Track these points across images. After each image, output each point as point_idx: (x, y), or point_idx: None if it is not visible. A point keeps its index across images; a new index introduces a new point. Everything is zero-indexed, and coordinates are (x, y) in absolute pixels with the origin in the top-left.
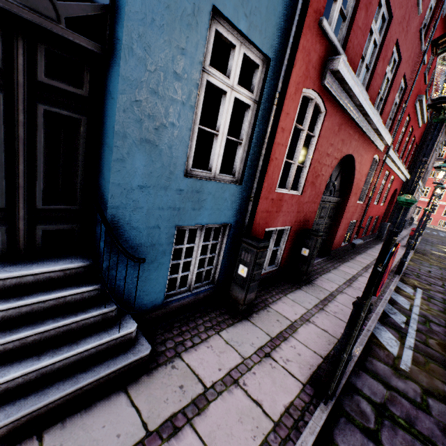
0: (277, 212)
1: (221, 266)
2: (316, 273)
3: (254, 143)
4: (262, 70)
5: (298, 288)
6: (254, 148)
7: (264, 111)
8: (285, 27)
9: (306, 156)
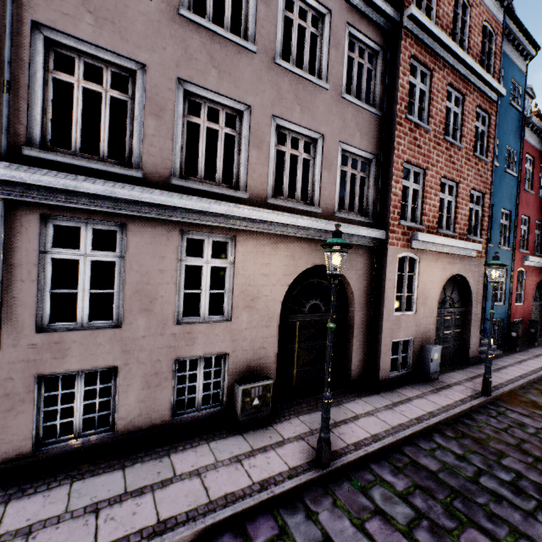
0: (516, 313)
1: (501, 334)
2: (541, 343)
3: (506, 291)
4: (505, 271)
5: (534, 347)
6: (506, 292)
7: (507, 281)
8: (509, 258)
9: (521, 288)
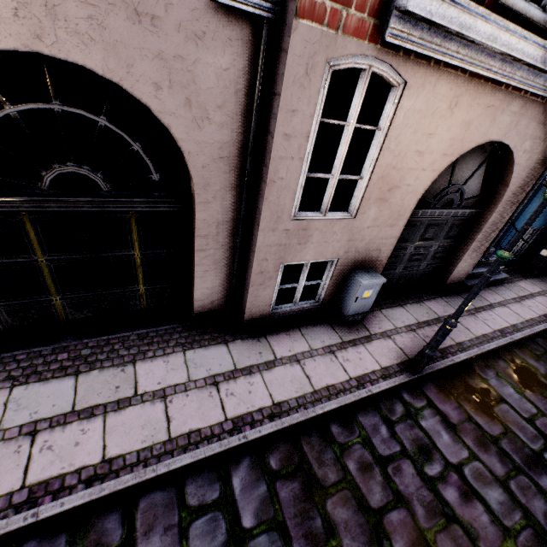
0: None
1: (526, 249)
2: None
3: None
4: None
5: None
6: None
7: None
8: None
9: None
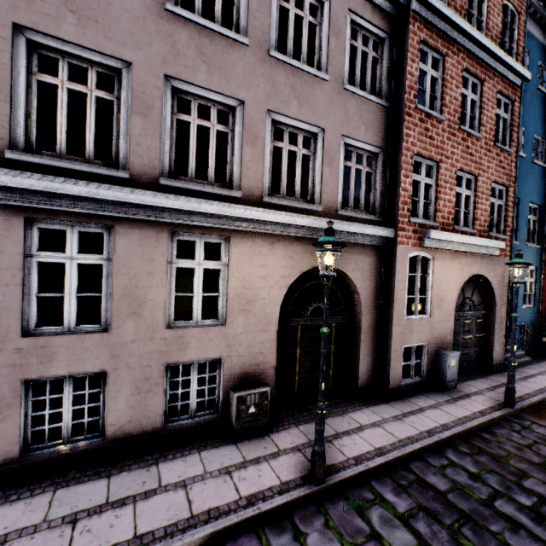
0: None
1: (531, 340)
2: None
3: (536, 292)
4: (534, 270)
5: None
6: (536, 294)
7: (537, 281)
8: (539, 256)
9: None
